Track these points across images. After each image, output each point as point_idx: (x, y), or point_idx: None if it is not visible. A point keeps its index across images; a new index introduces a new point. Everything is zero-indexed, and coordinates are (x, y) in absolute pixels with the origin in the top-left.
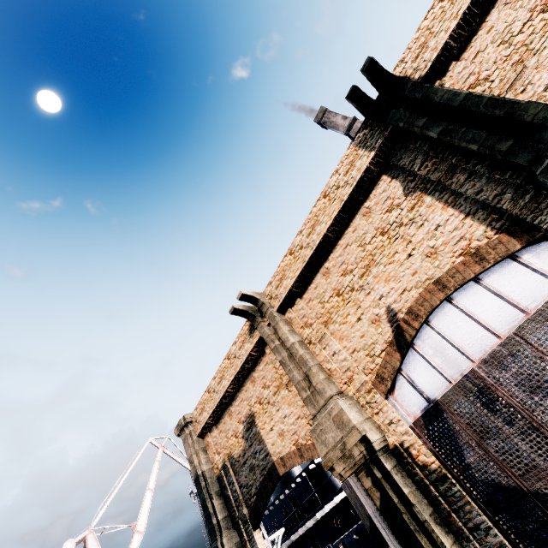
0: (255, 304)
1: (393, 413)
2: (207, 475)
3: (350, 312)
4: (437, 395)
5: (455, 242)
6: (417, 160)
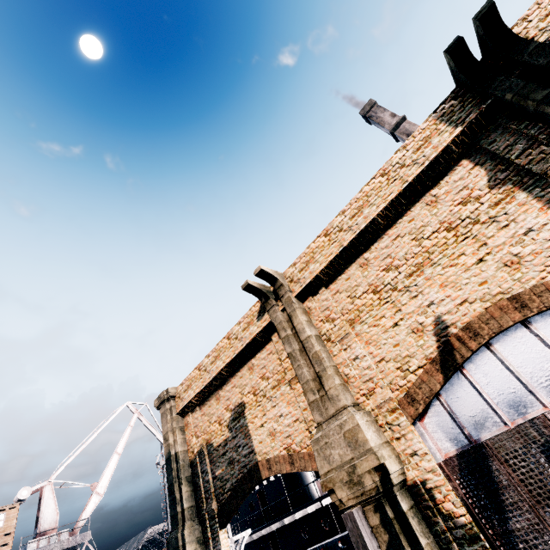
0: (272, 284)
1: (419, 444)
2: (180, 457)
3: (386, 315)
4: (484, 435)
5: (549, 254)
6: (517, 145)
